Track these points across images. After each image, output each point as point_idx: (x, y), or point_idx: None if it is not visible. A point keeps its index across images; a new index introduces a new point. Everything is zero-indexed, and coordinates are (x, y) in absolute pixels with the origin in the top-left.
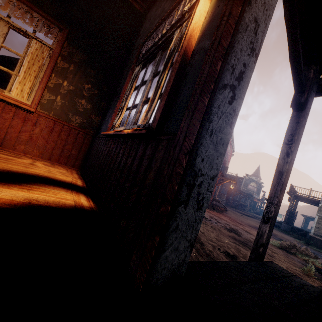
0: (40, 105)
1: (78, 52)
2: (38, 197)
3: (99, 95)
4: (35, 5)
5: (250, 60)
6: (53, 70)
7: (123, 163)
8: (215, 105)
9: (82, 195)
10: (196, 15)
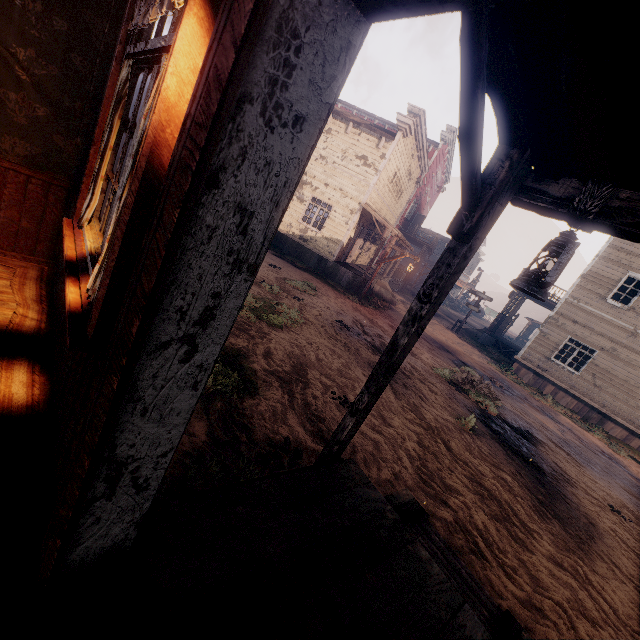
0: None
1: None
2: None
3: (66, 82)
4: None
5: (234, 281)
6: None
7: None
8: (143, 378)
9: (20, 370)
10: (168, 88)
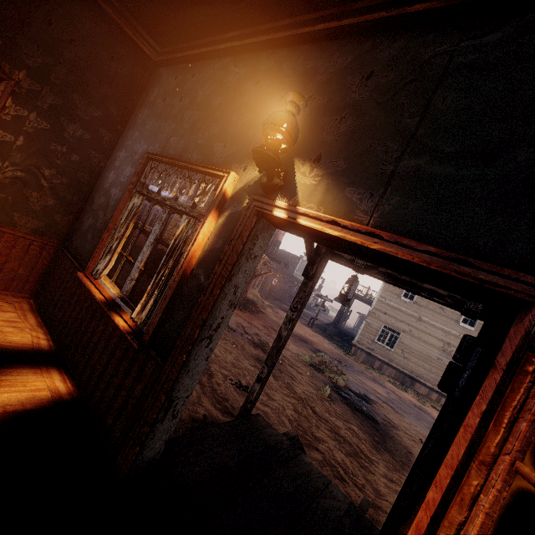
0: None
1: (33, 115)
2: (10, 398)
3: (71, 186)
4: None
5: (229, 312)
6: None
7: (111, 348)
8: (192, 355)
9: (54, 372)
10: (200, 238)
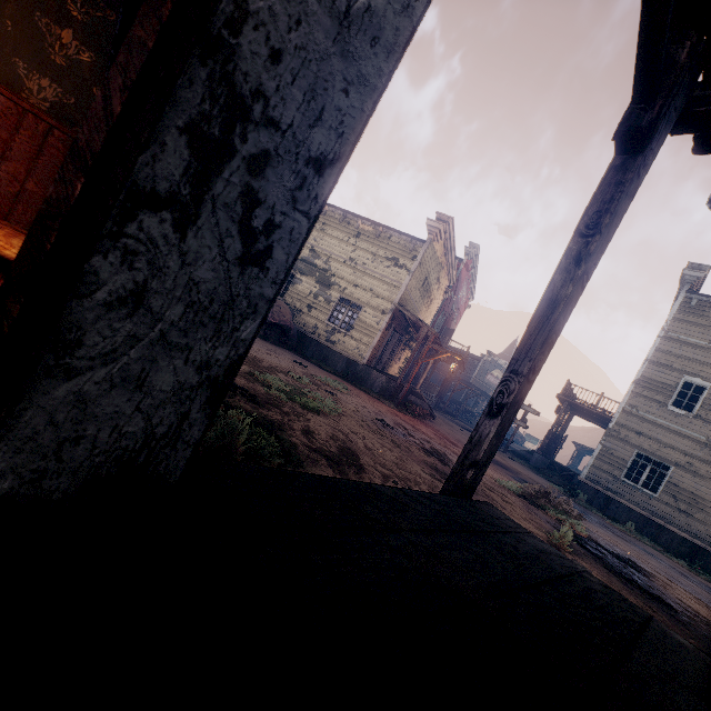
0: None
1: None
2: None
3: None
4: None
5: None
6: None
7: None
8: None
9: None
10: None
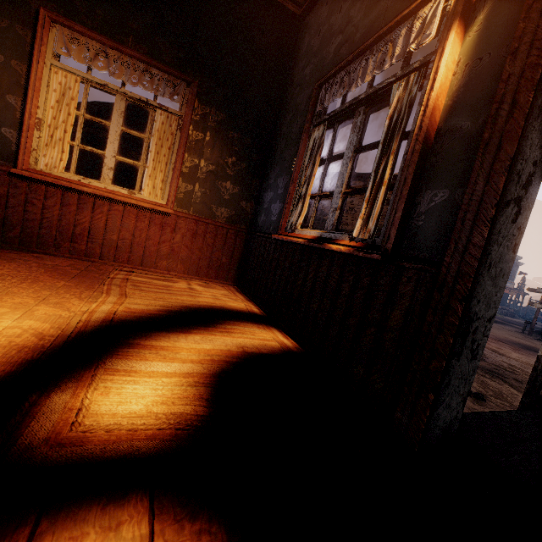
0: (176, 202)
1: (213, 110)
2: (244, 342)
3: (248, 170)
4: (152, 57)
5: None
6: (185, 148)
7: (331, 288)
8: (494, 232)
9: (274, 330)
10: (441, 74)
